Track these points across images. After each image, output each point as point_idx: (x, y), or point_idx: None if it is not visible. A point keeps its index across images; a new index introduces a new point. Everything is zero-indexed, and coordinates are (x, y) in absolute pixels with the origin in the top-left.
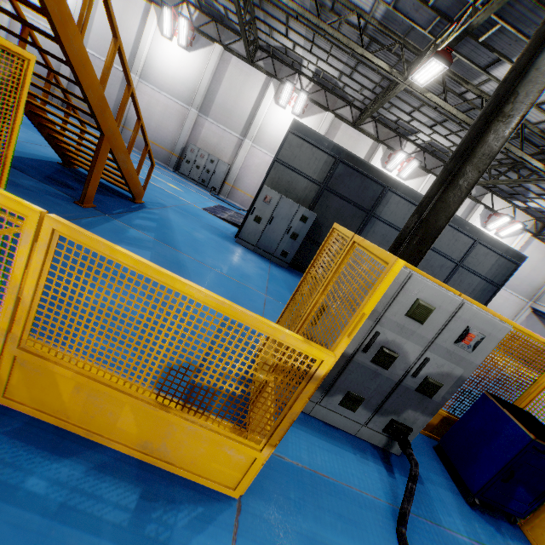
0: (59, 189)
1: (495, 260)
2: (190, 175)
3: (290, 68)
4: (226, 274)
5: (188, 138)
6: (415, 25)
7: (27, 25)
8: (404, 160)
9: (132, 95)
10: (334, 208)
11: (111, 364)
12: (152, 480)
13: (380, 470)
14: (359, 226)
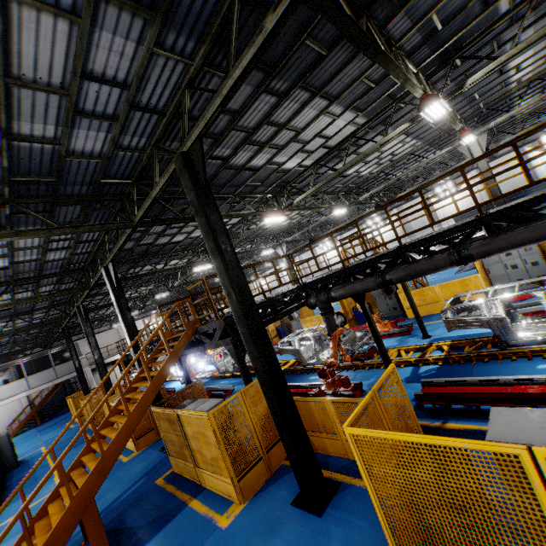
0: None
1: None
2: None
3: None
4: None
5: None
6: None
7: None
8: None
9: None
10: None
11: None
12: None
13: None
14: None
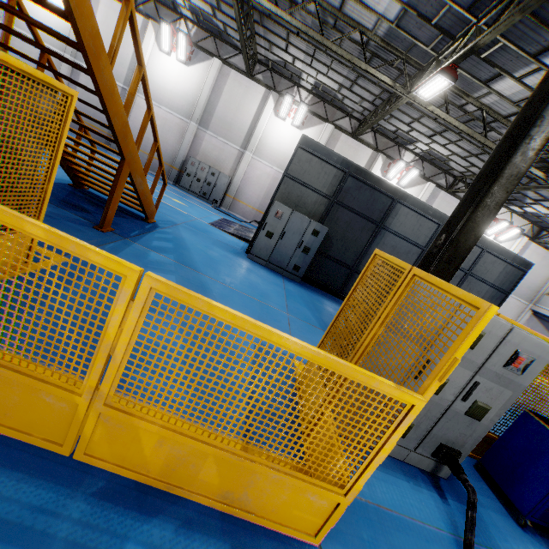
0: (76, 213)
1: (502, 267)
2: (191, 188)
3: (289, 81)
4: (247, 294)
5: (188, 151)
6: (417, 42)
7: (57, 56)
8: (404, 169)
9: (151, 119)
10: (344, 221)
11: (169, 406)
12: (237, 532)
13: (434, 497)
14: (369, 238)
